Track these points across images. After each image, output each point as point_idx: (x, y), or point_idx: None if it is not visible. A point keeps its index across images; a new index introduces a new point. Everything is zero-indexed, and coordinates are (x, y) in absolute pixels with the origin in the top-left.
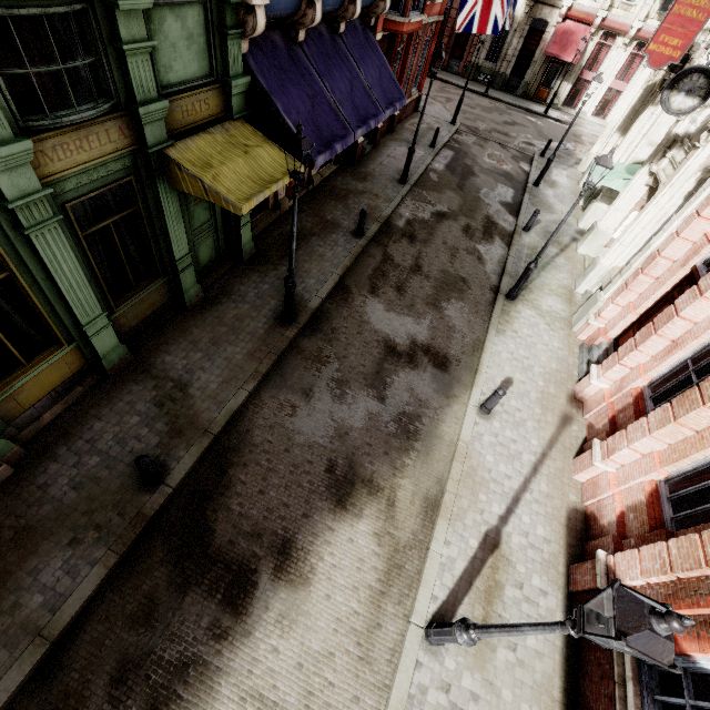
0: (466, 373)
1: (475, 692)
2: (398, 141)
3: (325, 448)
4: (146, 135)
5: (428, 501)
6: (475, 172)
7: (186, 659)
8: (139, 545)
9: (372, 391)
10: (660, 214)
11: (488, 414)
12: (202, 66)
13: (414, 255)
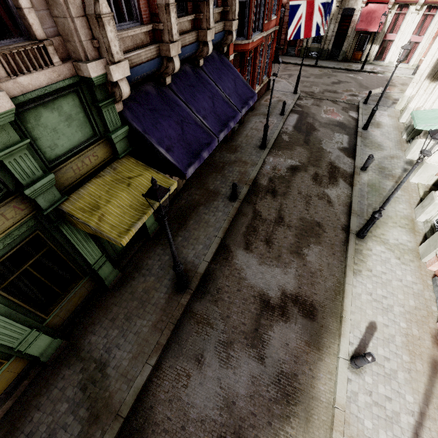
0: (332, 319)
1: None
2: (257, 115)
3: (215, 422)
4: (40, 203)
5: None
6: (316, 127)
7: None
8: None
9: (252, 350)
10: None
11: (359, 367)
12: (85, 132)
13: (277, 208)
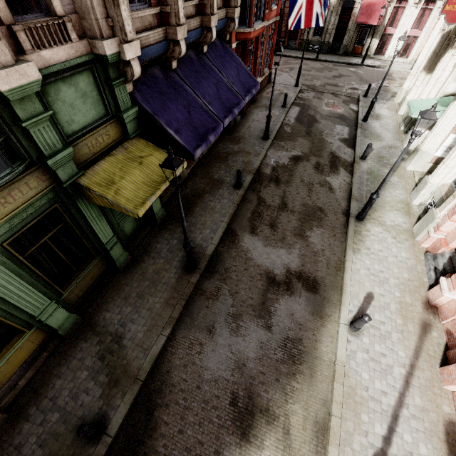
0: (333, 292)
1: None
2: (259, 107)
3: (228, 381)
4: (60, 175)
5: (318, 425)
6: (317, 119)
7: None
8: None
9: (260, 320)
10: None
11: (357, 331)
12: (98, 110)
13: (280, 195)
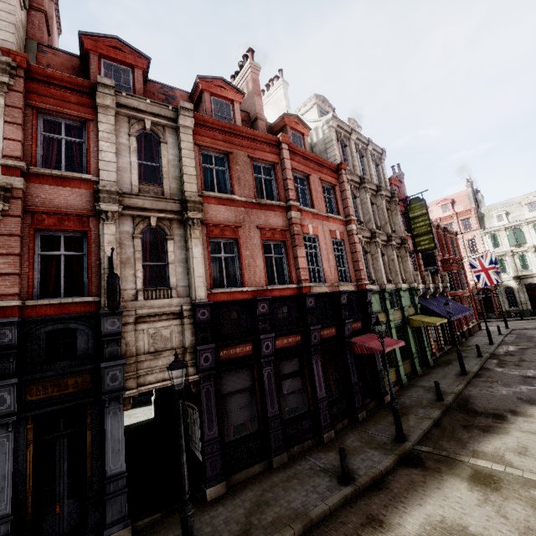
0: None
1: None
2: (478, 336)
3: (512, 395)
4: (404, 314)
5: None
6: (535, 336)
7: (488, 425)
8: (446, 411)
9: (525, 385)
10: None
11: None
12: (409, 302)
13: (517, 358)
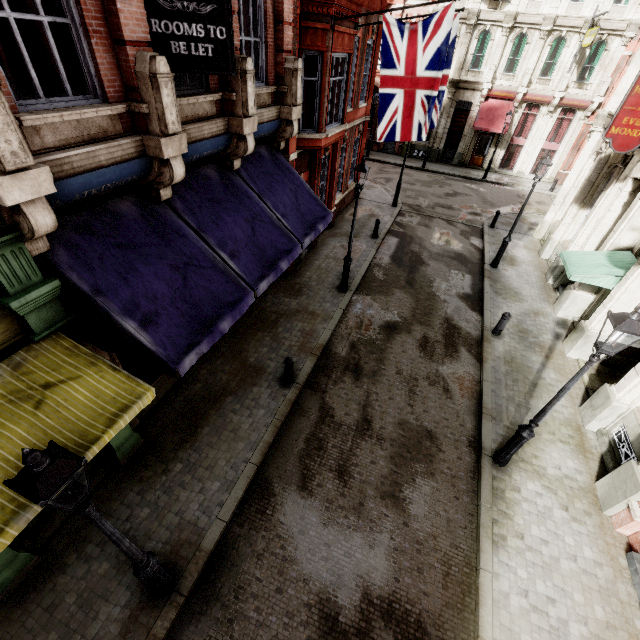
0: None
1: None
2: (338, 236)
3: None
4: None
5: None
6: (424, 260)
7: None
8: None
9: None
10: None
11: None
12: None
13: (360, 401)
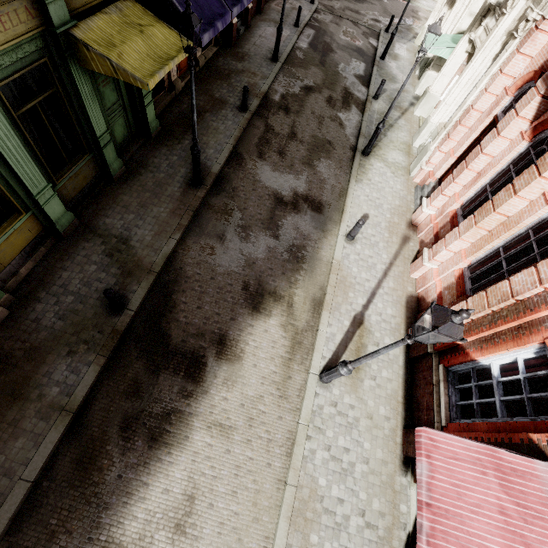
0: (335, 213)
1: (352, 404)
2: (267, 21)
3: (240, 274)
4: (51, 15)
5: (315, 302)
6: (333, 49)
7: (168, 411)
8: (118, 350)
9: (268, 231)
10: (475, 75)
11: (352, 240)
12: None
13: (290, 125)
